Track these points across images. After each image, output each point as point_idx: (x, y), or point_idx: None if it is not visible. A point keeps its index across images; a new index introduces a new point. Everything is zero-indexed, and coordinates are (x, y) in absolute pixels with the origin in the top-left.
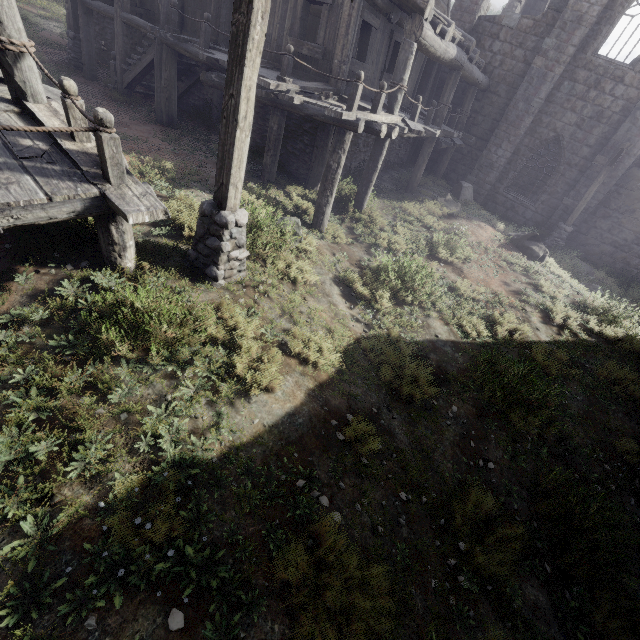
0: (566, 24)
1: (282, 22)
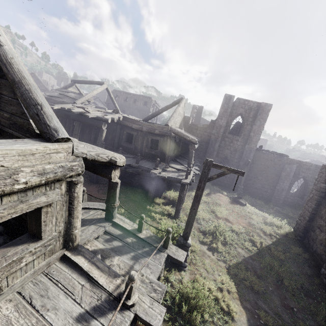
0: (217, 127)
1: (142, 143)
